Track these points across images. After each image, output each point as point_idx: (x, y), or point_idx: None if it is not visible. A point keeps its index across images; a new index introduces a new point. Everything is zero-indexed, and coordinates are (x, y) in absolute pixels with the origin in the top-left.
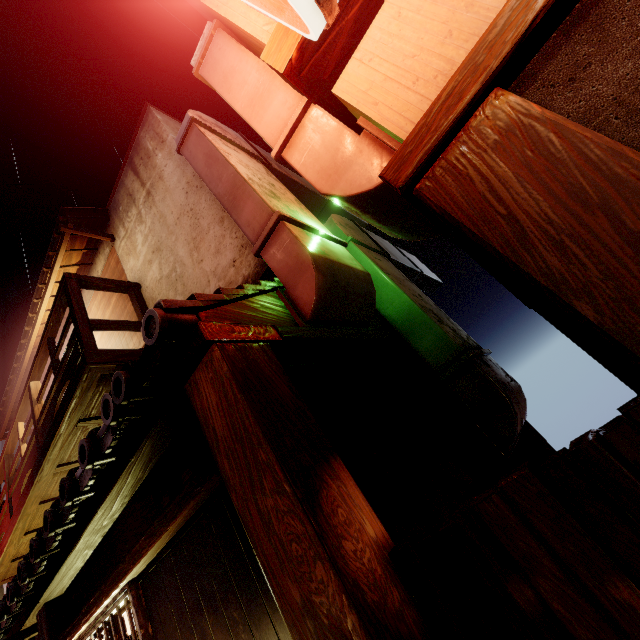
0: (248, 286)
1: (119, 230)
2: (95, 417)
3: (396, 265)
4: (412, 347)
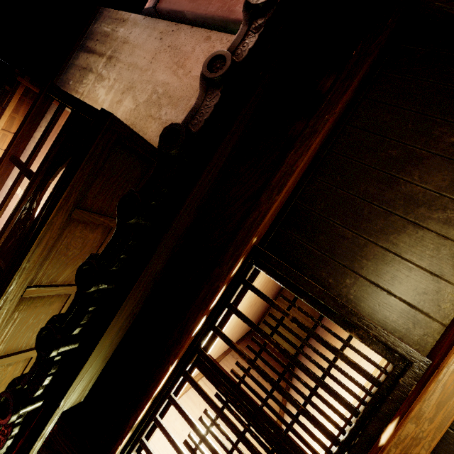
0: None
1: None
2: (88, 211)
3: None
4: None
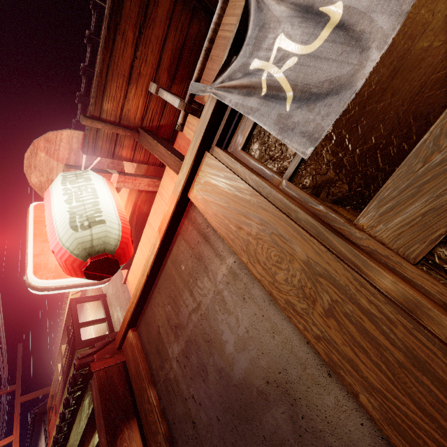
0: None
1: None
2: None
3: None
4: None
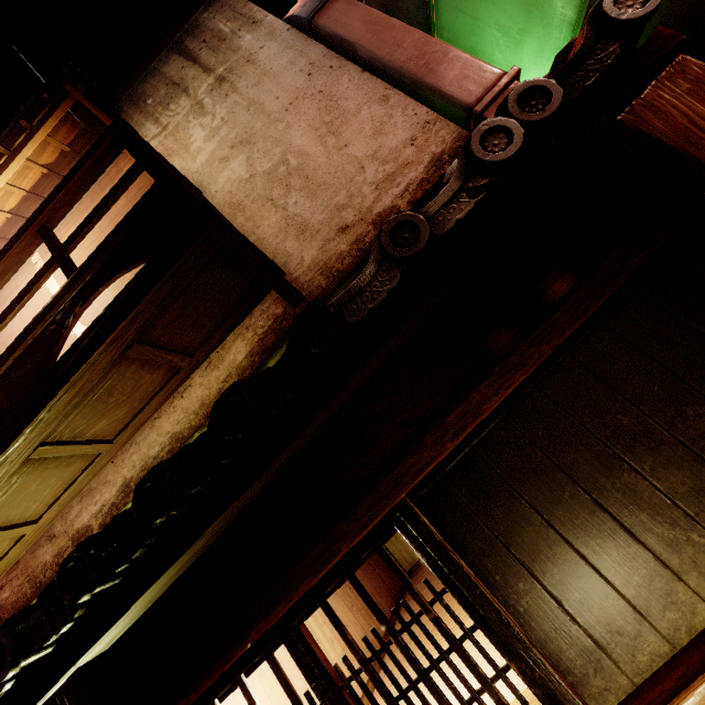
0: None
1: (144, 127)
2: (153, 345)
3: None
4: None
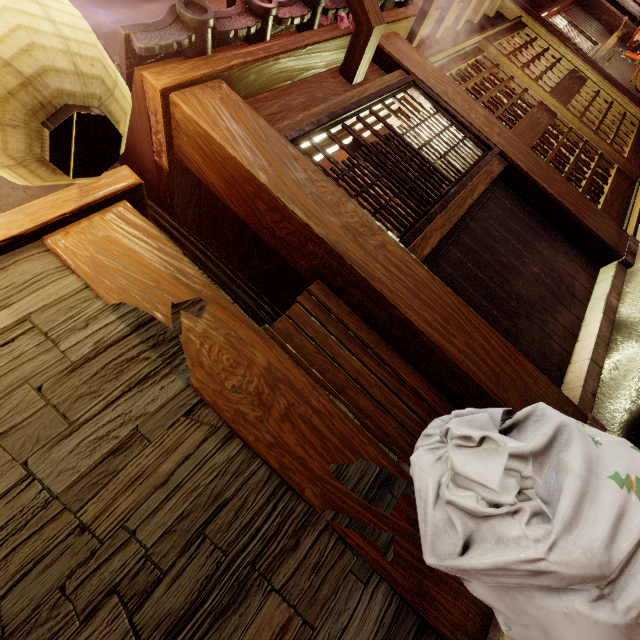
0: None
1: None
2: None
3: None
4: None
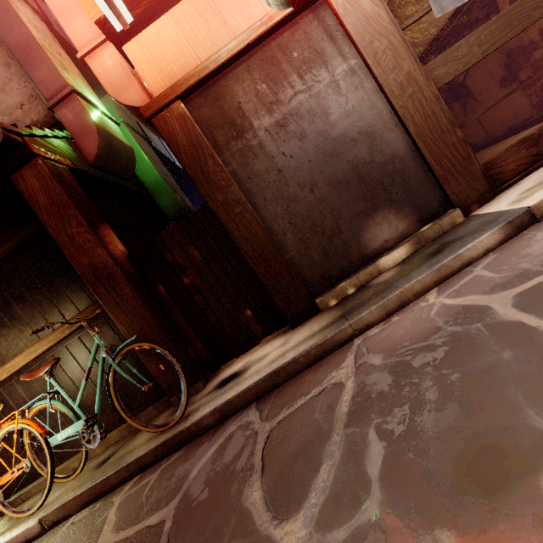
0: (47, 130)
1: None
2: None
3: (156, 151)
4: (156, 202)
